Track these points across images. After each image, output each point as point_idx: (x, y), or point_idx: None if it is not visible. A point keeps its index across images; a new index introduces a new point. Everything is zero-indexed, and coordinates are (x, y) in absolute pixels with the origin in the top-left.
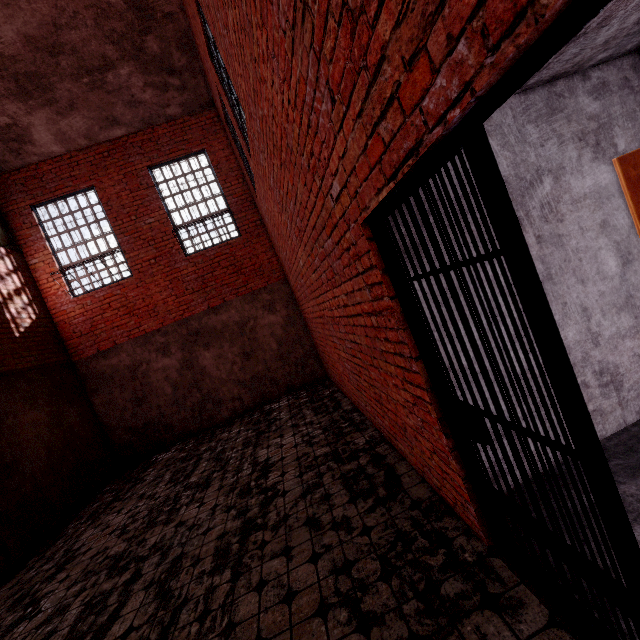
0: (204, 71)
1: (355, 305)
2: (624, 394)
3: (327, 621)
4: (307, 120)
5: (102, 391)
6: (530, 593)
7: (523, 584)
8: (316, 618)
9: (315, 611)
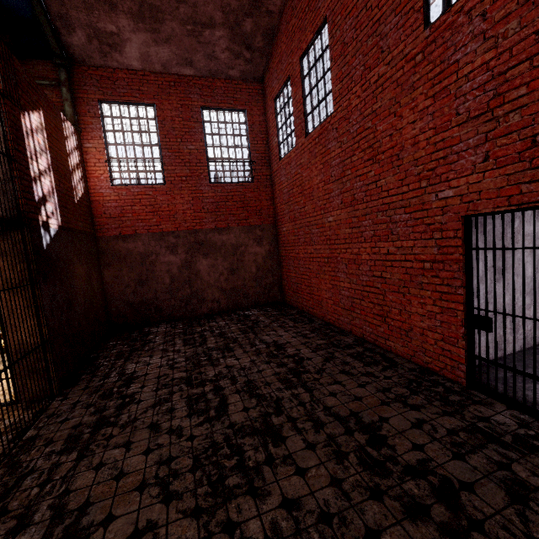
0: (270, 56)
1: (407, 254)
2: (518, 336)
3: (391, 407)
4: (443, 155)
5: (114, 266)
6: (495, 400)
7: (490, 398)
8: (383, 406)
9: (380, 403)
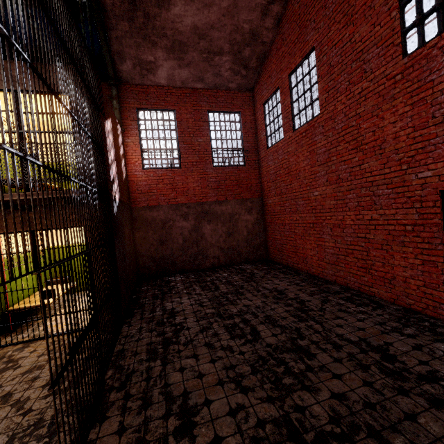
0: (260, 73)
1: (389, 220)
2: None
3: (391, 335)
4: (422, 146)
5: (142, 230)
6: None
7: None
8: (384, 334)
9: (381, 333)
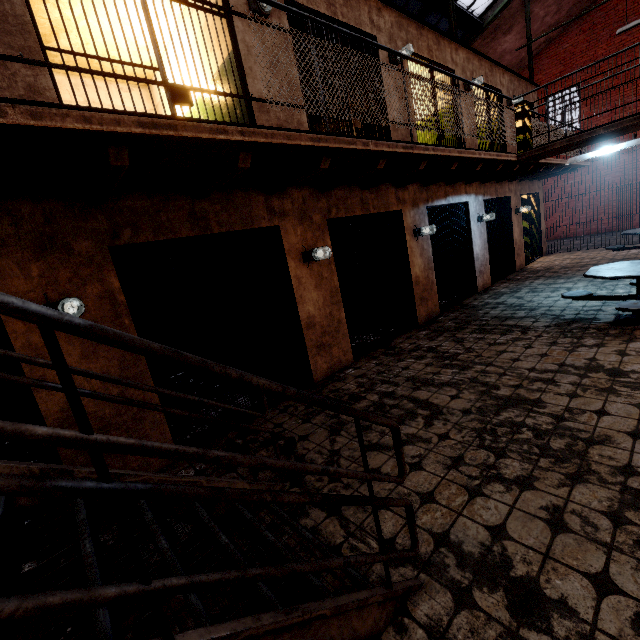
0: None
1: (634, 186)
2: None
3: None
4: None
5: None
6: None
7: None
8: None
9: None
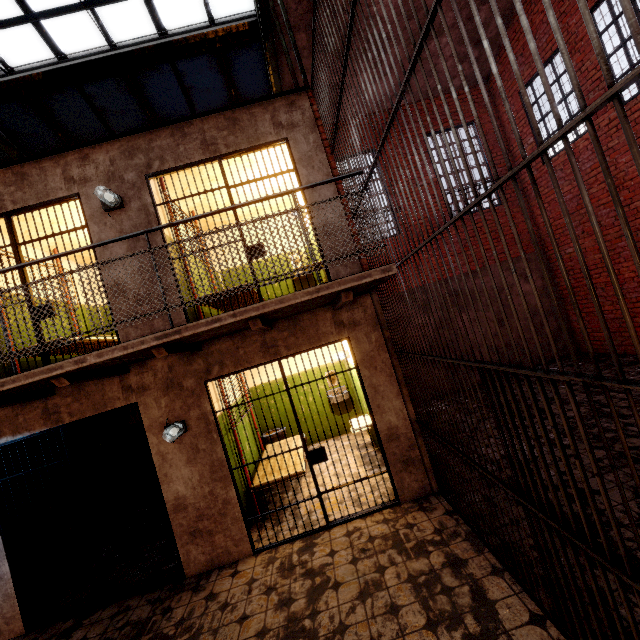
0: (502, 45)
1: None
2: None
3: None
4: None
5: None
6: None
7: None
8: None
9: None
